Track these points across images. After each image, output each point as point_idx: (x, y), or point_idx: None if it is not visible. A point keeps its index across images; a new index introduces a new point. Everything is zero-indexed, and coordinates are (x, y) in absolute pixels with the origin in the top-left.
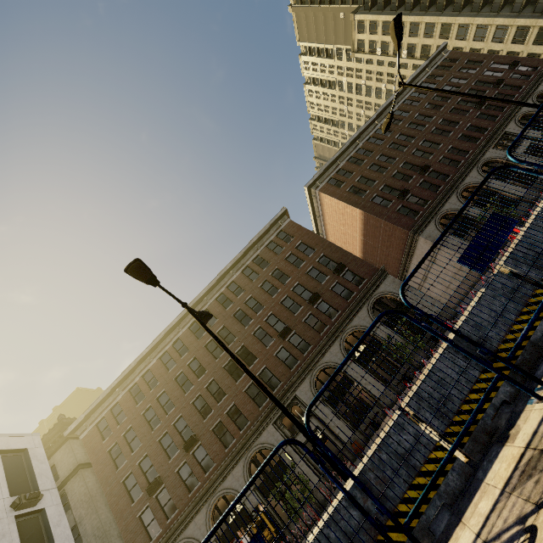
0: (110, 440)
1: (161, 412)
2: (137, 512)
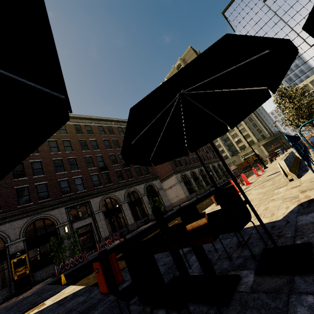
0: None
1: None
2: None
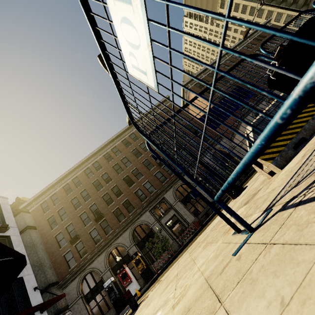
0: (49, 213)
1: (82, 200)
2: (62, 253)
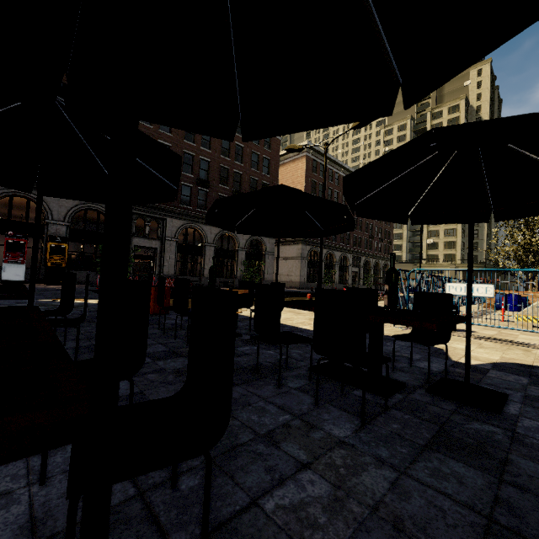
0: None
1: None
2: None
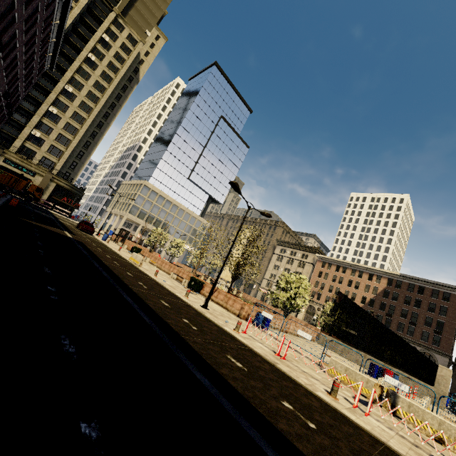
0: None
1: None
2: None
